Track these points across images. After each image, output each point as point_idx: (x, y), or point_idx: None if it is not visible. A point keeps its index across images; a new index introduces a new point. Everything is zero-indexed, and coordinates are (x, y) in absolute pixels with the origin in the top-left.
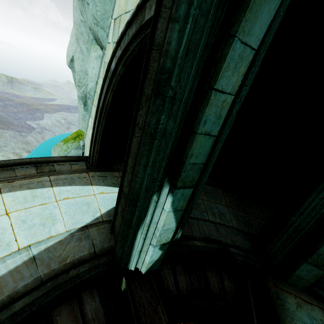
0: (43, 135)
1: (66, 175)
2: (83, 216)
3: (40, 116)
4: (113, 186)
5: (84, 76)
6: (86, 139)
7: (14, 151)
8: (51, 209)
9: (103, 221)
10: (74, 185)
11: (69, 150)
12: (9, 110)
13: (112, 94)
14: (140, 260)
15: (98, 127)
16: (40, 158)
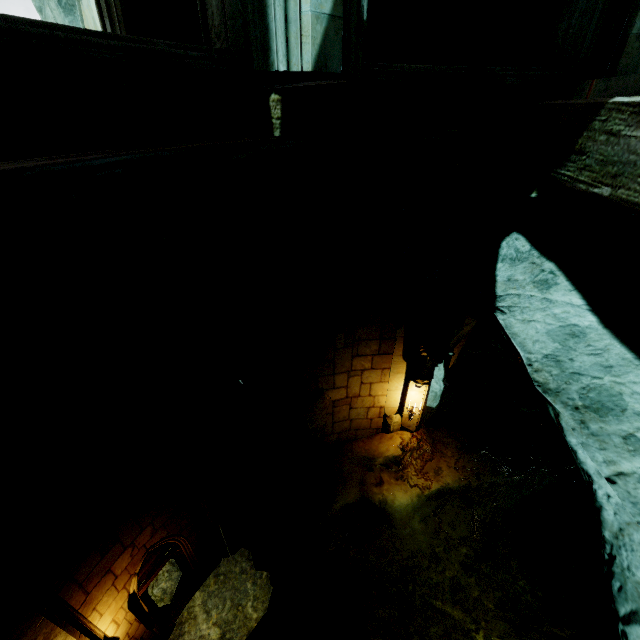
0: None
1: None
2: None
3: None
4: None
5: None
6: None
7: None
8: None
9: None
10: None
11: None
12: None
13: None
14: (293, 35)
15: None
16: None
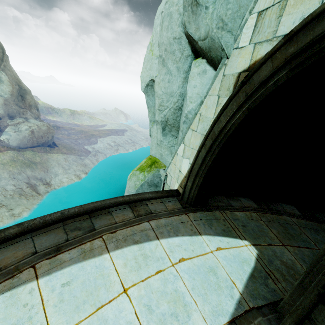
0: (97, 157)
1: (166, 219)
2: (219, 297)
3: (95, 140)
4: (226, 236)
5: (168, 98)
6: (170, 169)
7: (75, 173)
8: (173, 281)
9: (251, 310)
10: (180, 235)
11: (146, 179)
12: (72, 137)
13: (245, 114)
14: None
15: (205, 157)
16: (131, 195)
